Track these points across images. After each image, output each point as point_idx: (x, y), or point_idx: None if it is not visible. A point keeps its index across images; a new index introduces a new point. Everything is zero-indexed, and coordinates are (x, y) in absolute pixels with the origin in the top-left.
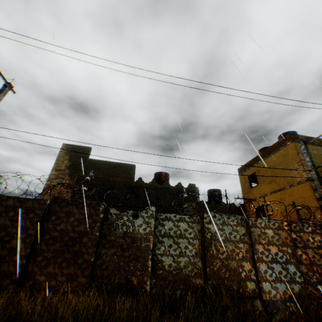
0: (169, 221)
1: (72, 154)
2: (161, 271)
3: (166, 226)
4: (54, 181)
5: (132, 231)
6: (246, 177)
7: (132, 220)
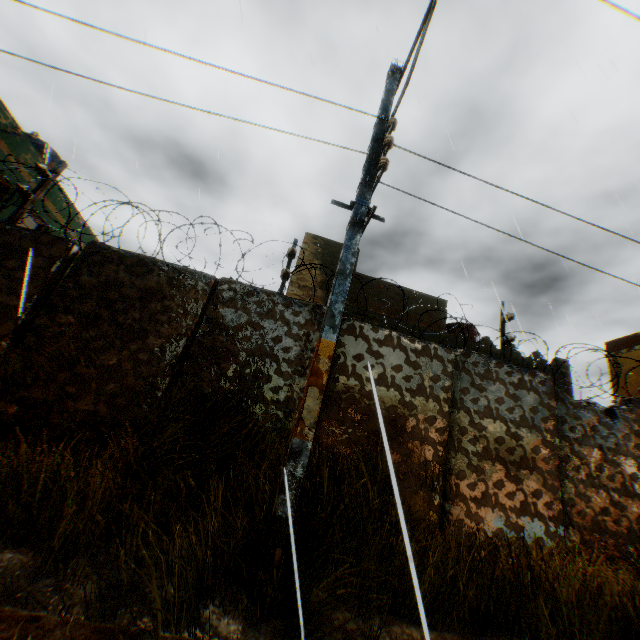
0: None
1: (326, 259)
2: None
3: None
4: None
5: (612, 447)
6: (632, 362)
7: (606, 423)
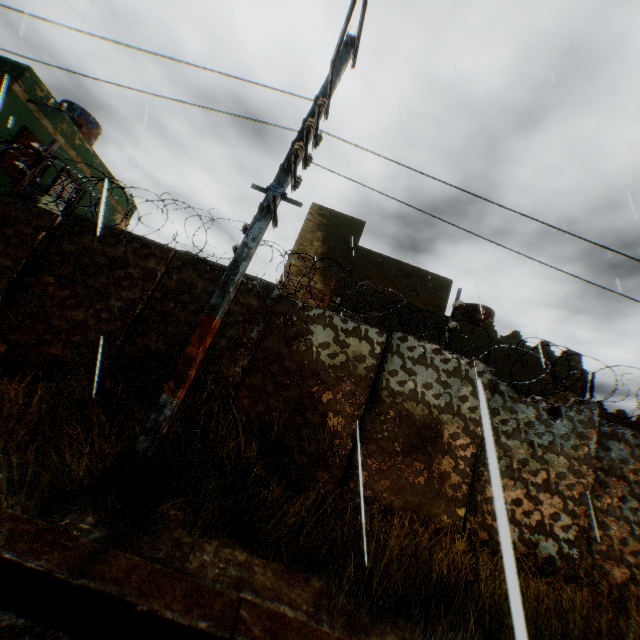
0: (619, 442)
1: (329, 231)
2: (602, 547)
3: (612, 453)
4: (294, 279)
5: (546, 445)
6: None
7: (547, 421)
